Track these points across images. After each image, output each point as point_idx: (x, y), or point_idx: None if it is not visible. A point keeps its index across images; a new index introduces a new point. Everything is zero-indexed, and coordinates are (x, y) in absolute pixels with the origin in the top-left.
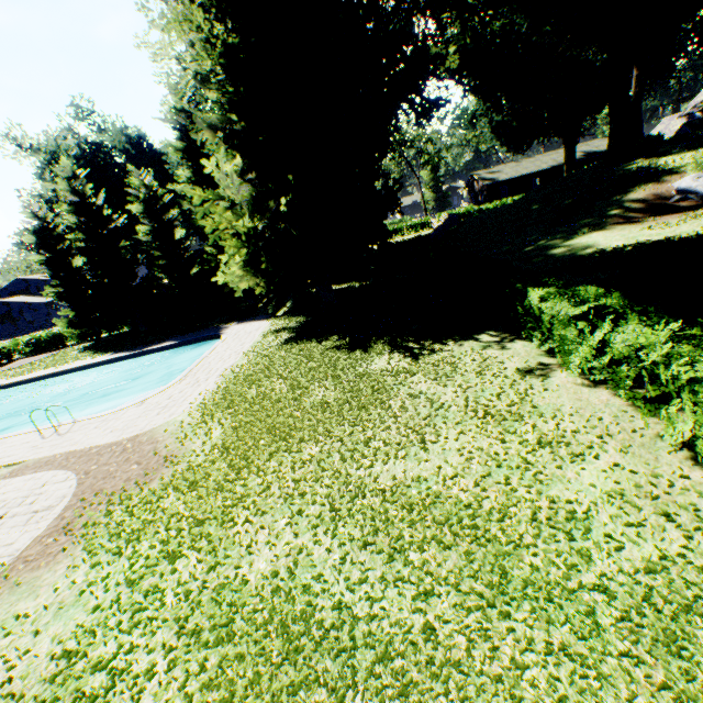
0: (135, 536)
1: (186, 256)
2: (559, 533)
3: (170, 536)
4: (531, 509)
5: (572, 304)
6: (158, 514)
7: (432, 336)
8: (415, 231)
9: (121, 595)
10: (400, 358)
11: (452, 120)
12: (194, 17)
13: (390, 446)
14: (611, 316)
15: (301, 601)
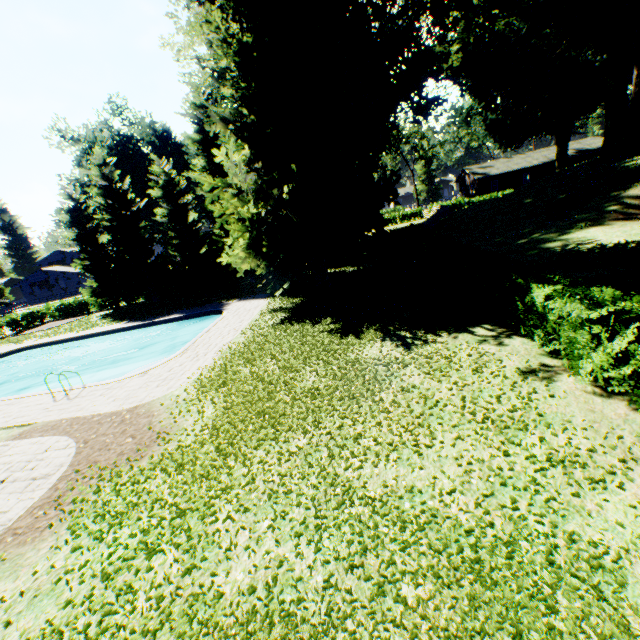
0: (118, 520)
1: (197, 237)
2: (584, 585)
3: (151, 525)
4: (545, 545)
5: (586, 306)
6: (143, 497)
7: (424, 326)
8: (407, 220)
9: (94, 590)
10: (392, 347)
11: (447, 118)
12: (213, 17)
13: (381, 445)
14: (637, 324)
15: (277, 631)
